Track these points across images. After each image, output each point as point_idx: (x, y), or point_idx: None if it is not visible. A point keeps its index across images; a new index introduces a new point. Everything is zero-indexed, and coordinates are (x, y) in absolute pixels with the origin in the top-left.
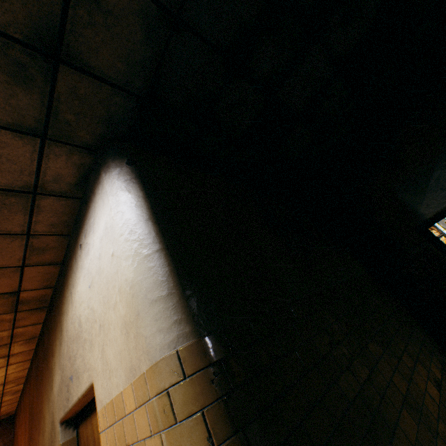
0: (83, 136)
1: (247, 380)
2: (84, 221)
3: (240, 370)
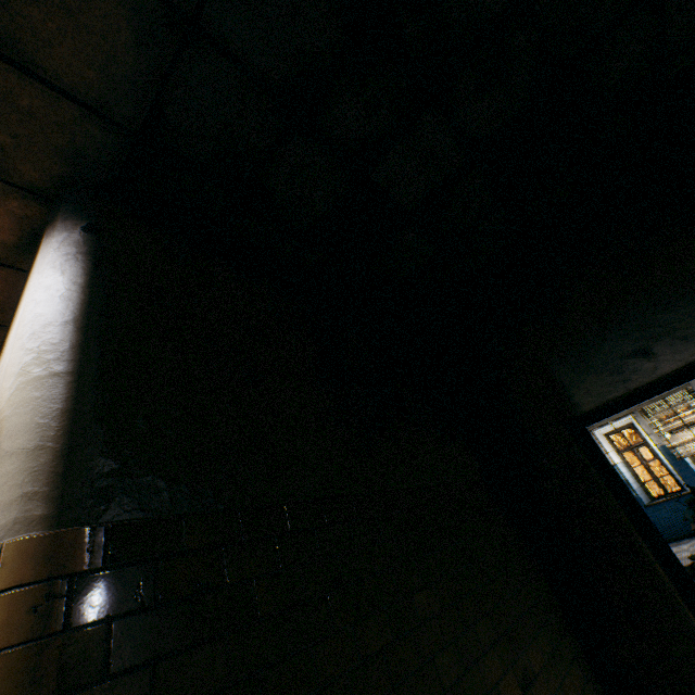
0: (28, 173)
1: (113, 616)
2: (18, 307)
3: (108, 597)
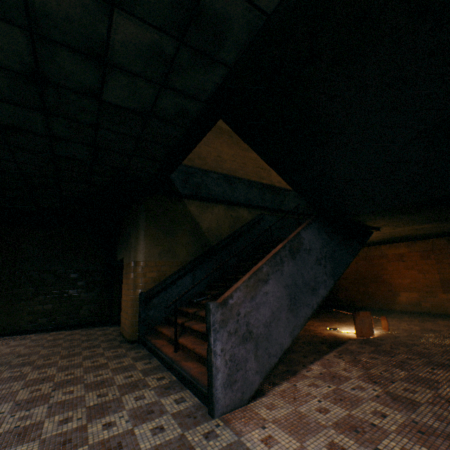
0: None
1: None
2: None
3: None
